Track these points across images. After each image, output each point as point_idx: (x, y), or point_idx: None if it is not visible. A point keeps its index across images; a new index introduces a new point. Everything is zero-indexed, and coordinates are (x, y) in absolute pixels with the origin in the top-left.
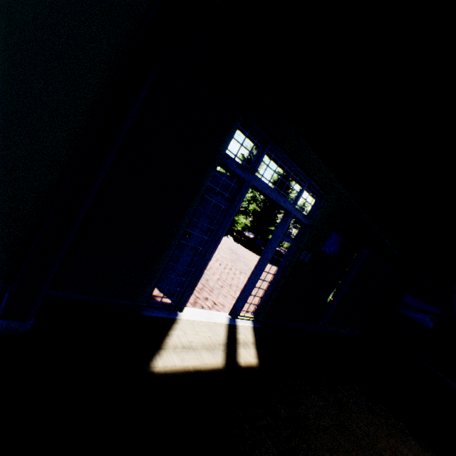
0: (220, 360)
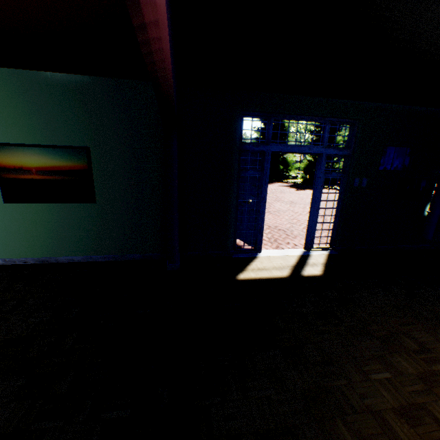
0: (285, 273)
